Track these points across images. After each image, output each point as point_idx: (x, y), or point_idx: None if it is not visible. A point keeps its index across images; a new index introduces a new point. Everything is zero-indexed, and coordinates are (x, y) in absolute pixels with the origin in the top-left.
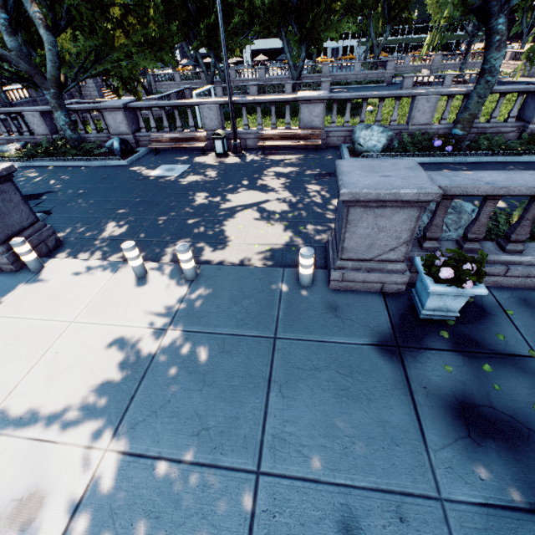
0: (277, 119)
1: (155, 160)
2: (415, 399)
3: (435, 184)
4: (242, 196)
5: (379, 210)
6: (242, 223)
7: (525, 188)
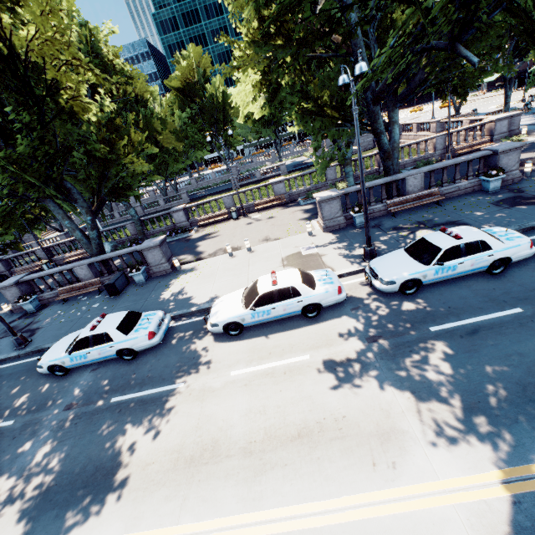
0: None
1: None
2: (3, 330)
3: (16, 280)
4: None
5: (8, 289)
6: None
7: (38, 276)
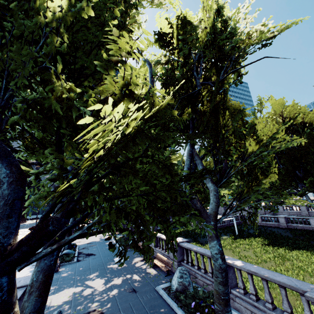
0: (266, 245)
1: (130, 253)
2: None
3: None
4: (97, 281)
5: None
6: (70, 291)
7: None
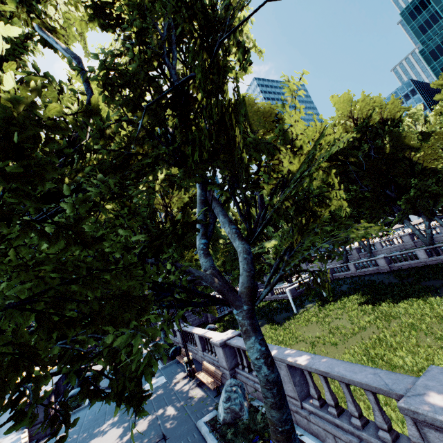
0: (364, 304)
1: (171, 368)
2: None
3: None
4: (110, 434)
5: None
6: None
7: None
